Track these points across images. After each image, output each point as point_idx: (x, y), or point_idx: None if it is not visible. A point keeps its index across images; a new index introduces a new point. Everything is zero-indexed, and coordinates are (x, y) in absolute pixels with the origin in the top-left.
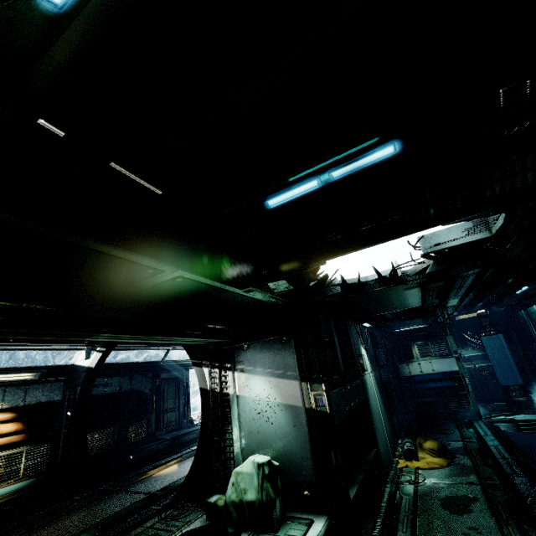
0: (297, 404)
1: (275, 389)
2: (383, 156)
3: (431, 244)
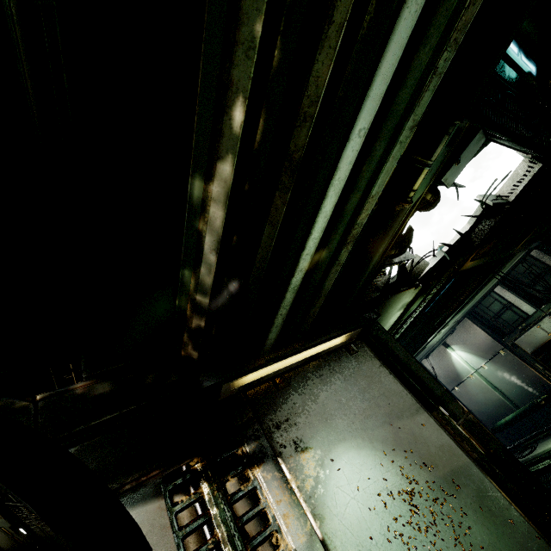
0: (460, 460)
1: (402, 451)
2: (532, 71)
3: (490, 199)
